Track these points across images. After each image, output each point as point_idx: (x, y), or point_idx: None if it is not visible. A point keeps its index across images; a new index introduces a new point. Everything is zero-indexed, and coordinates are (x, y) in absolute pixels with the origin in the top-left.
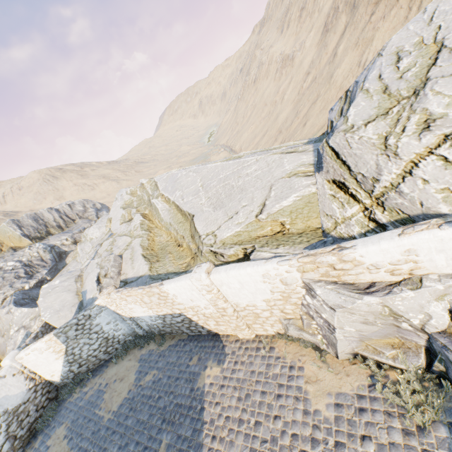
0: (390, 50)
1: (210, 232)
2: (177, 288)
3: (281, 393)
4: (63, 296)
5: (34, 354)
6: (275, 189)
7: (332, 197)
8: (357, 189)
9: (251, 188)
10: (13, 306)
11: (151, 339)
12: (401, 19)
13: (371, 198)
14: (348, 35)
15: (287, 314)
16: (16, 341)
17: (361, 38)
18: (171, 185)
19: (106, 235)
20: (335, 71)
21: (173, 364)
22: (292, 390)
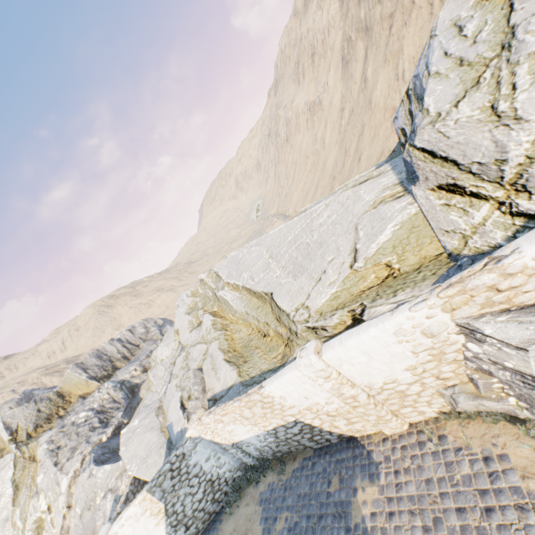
0: (444, 26)
1: (298, 305)
2: (283, 386)
3: (490, 505)
4: (147, 438)
5: (129, 525)
6: (362, 228)
7: (445, 207)
8: (477, 184)
9: (332, 238)
10: (94, 466)
11: (266, 468)
12: (426, 17)
13: (503, 188)
14: (372, 57)
15: (447, 380)
16: (105, 511)
17: (388, 53)
18: (234, 269)
19: (177, 351)
20: (372, 95)
21: (307, 497)
22: (505, 495)
